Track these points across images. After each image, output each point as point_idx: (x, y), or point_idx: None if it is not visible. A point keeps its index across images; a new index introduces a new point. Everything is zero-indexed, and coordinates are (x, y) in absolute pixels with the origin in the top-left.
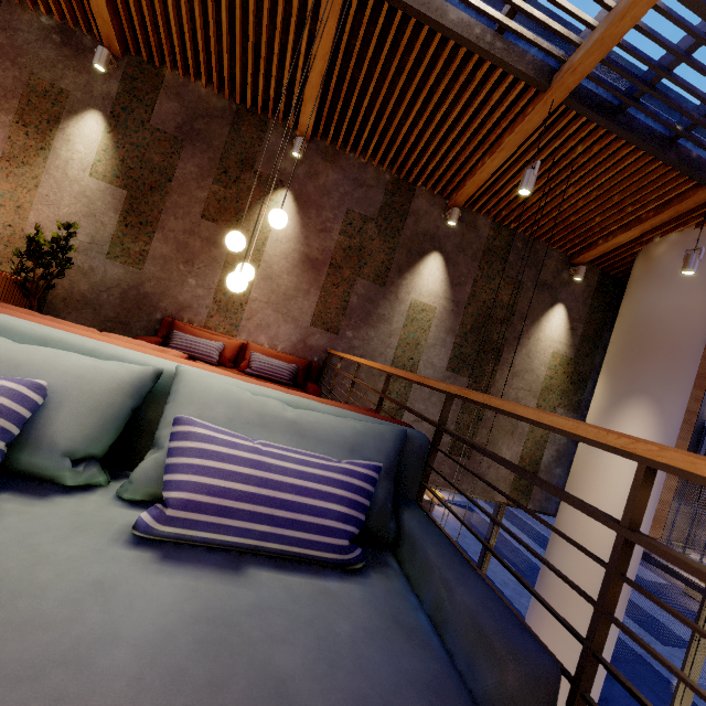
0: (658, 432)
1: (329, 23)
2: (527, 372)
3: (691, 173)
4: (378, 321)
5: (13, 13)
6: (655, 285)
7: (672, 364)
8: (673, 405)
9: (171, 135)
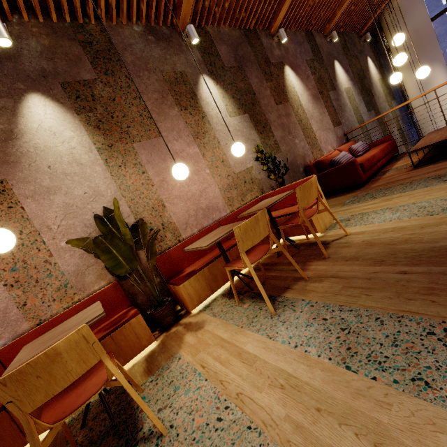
0: (446, 72)
1: None
2: (379, 94)
3: None
4: (344, 107)
5: (119, 34)
6: (406, 17)
7: (434, 43)
8: (443, 58)
9: (236, 67)
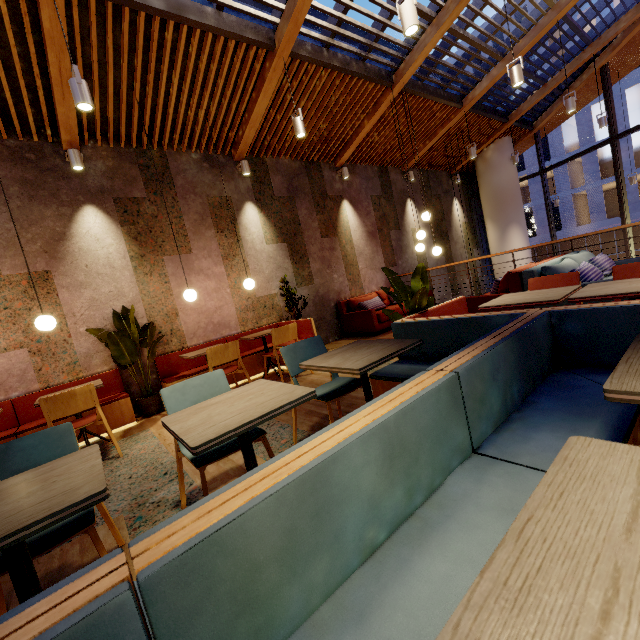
0: (524, 236)
1: (382, 109)
2: (458, 239)
3: (502, 120)
4: (406, 249)
5: (176, 160)
6: (495, 172)
7: (516, 204)
8: (523, 221)
9: (287, 197)
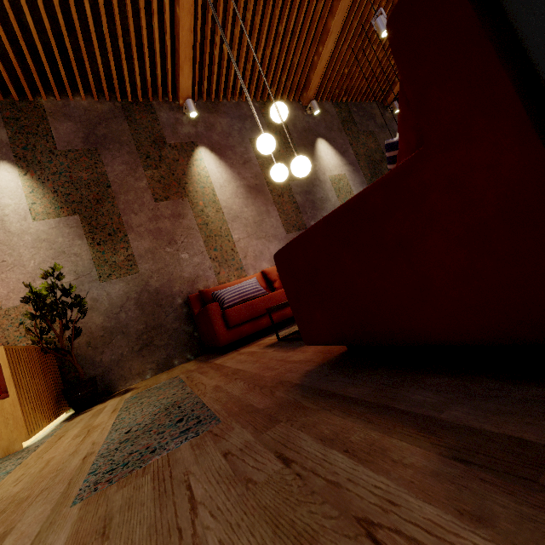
0: None
1: None
2: None
3: None
4: (322, 203)
5: None
6: None
7: None
8: None
9: (83, 149)
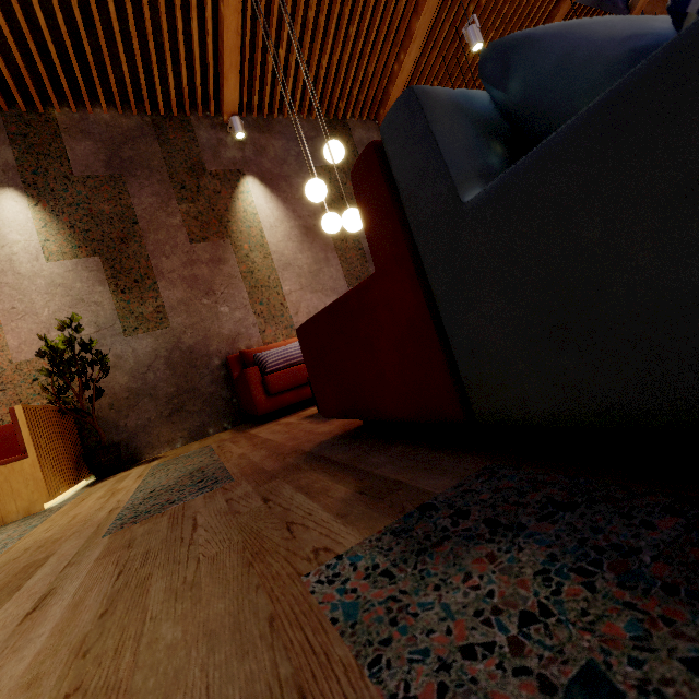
0: None
1: None
2: None
3: None
4: None
5: None
6: None
7: None
8: None
9: (104, 176)
